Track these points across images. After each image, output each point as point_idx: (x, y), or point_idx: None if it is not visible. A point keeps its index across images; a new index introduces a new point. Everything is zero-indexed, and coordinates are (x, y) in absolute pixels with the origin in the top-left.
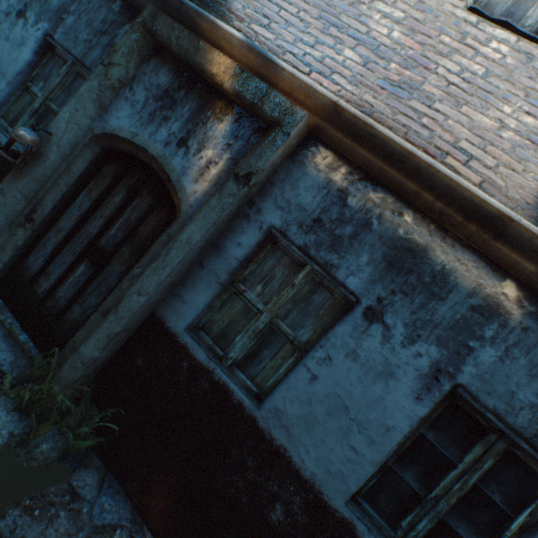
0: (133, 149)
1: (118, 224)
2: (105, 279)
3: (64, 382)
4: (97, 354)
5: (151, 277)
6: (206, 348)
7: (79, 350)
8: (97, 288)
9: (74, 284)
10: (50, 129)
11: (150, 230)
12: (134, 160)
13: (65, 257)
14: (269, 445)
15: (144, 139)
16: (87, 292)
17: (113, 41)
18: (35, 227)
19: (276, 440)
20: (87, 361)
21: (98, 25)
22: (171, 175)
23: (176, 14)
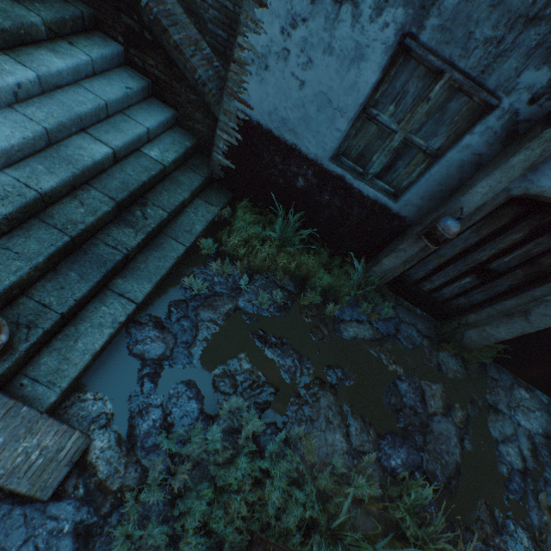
0: None
1: (512, 255)
2: (492, 287)
3: (478, 344)
4: (508, 338)
5: None
6: None
7: (484, 330)
8: (483, 291)
9: (458, 288)
10: (459, 204)
11: None
12: (548, 206)
13: (447, 272)
14: None
15: None
16: (472, 293)
17: None
18: (421, 258)
19: None
20: (499, 340)
21: (520, 1)
22: None
23: None
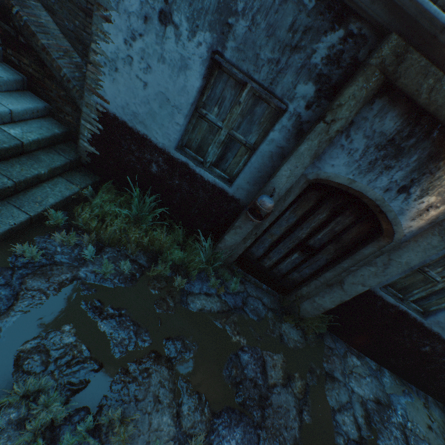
0: (342, 186)
1: (322, 232)
2: (315, 262)
3: (312, 314)
4: (333, 306)
5: (373, 279)
6: (392, 296)
7: (315, 301)
8: (309, 266)
9: (290, 263)
10: (272, 185)
11: (352, 237)
12: (337, 190)
13: (280, 249)
14: (428, 331)
15: (361, 186)
16: (302, 267)
17: (309, 61)
18: (257, 236)
19: (434, 330)
20: (326, 309)
21: (284, 35)
22: (388, 214)
23: (420, 32)
